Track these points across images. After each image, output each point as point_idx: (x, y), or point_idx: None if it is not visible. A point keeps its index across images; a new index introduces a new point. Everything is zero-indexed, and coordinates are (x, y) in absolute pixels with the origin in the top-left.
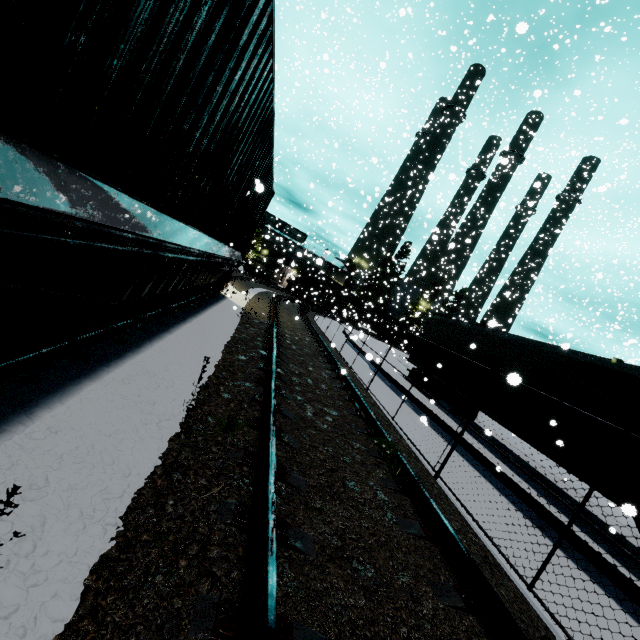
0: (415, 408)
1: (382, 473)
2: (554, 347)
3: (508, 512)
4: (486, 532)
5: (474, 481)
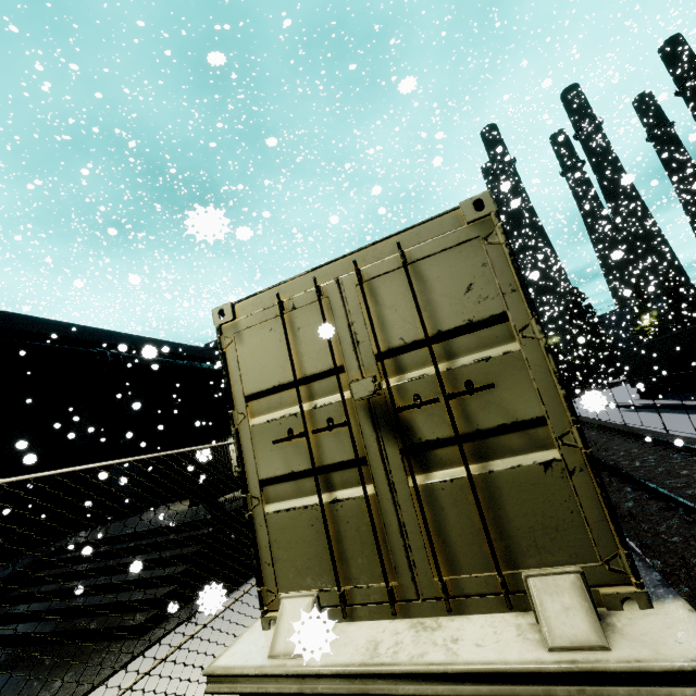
0: (649, 410)
1: (594, 431)
2: (658, 338)
3: (686, 418)
4: (635, 424)
5: (671, 418)
